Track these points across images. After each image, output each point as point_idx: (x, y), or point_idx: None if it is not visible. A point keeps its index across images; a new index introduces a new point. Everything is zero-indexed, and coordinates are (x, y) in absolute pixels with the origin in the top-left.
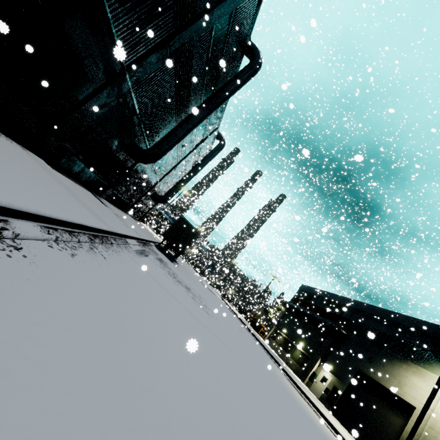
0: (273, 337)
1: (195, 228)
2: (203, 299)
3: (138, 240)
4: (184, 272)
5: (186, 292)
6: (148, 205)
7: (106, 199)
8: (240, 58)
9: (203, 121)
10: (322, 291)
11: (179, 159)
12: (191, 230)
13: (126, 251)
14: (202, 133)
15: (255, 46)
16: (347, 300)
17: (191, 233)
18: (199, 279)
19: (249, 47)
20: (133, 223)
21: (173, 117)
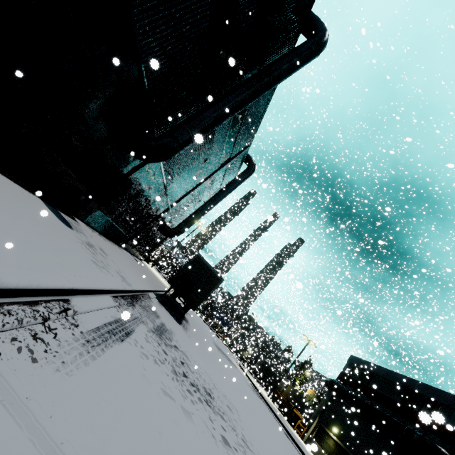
0: (316, 438)
1: (217, 273)
2: (232, 409)
3: (121, 293)
4: (197, 338)
5: (210, 425)
6: (155, 240)
7: (87, 222)
8: (296, 34)
9: (244, 105)
10: (386, 371)
11: (199, 180)
12: (211, 276)
13: (21, 359)
14: (230, 149)
15: (318, 18)
16: (436, 391)
17: (211, 280)
18: (213, 340)
19: (311, 18)
20: (126, 261)
21: (198, 101)
